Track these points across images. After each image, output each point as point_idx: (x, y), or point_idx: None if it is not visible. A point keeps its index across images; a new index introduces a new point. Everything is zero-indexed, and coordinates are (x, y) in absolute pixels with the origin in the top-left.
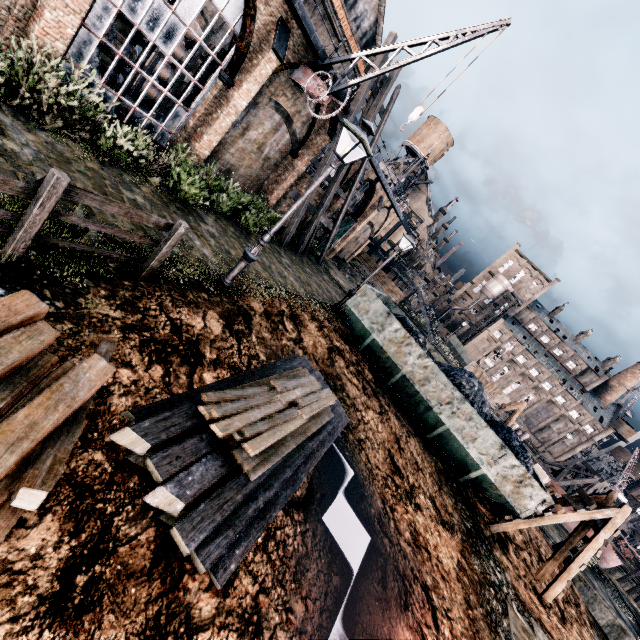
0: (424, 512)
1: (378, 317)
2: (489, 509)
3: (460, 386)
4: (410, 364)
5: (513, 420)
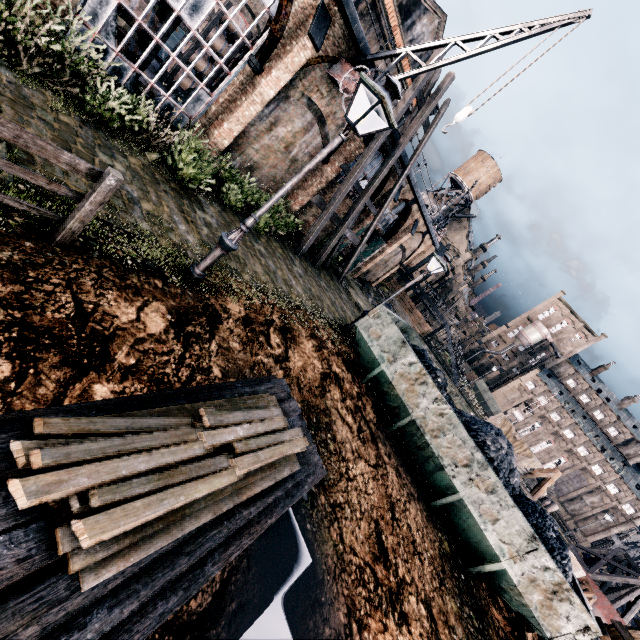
0: (412, 627)
1: (391, 345)
2: (506, 616)
3: (483, 446)
4: (422, 408)
5: (543, 490)
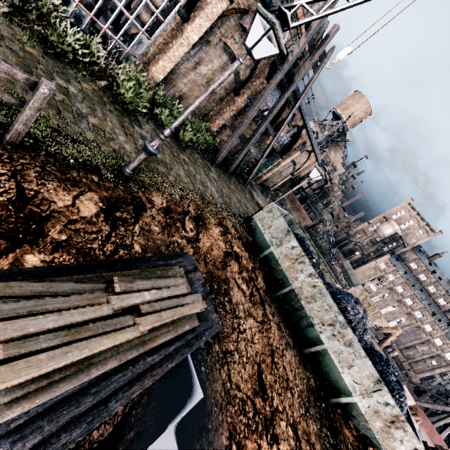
0: (281, 446)
1: (278, 233)
2: (354, 435)
3: (345, 310)
4: (300, 280)
5: (388, 342)
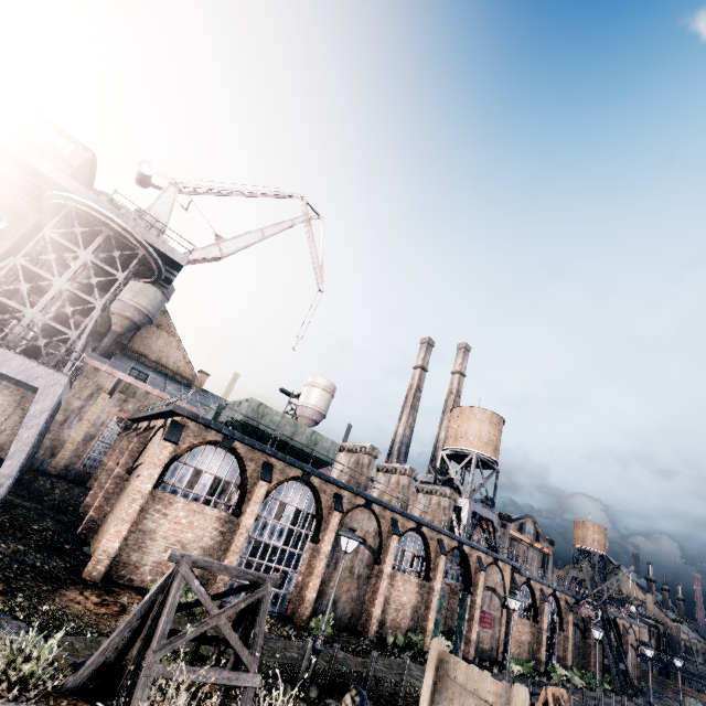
0: None
1: None
2: None
3: None
4: None
5: None
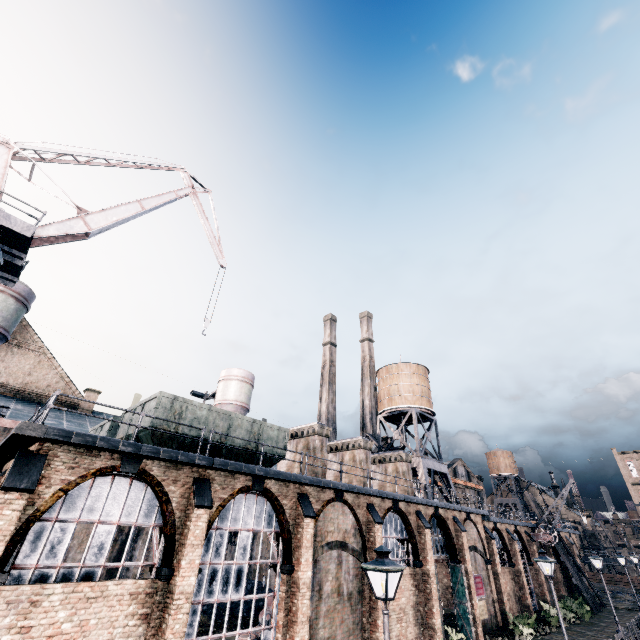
0: None
1: None
2: None
3: None
4: None
5: None
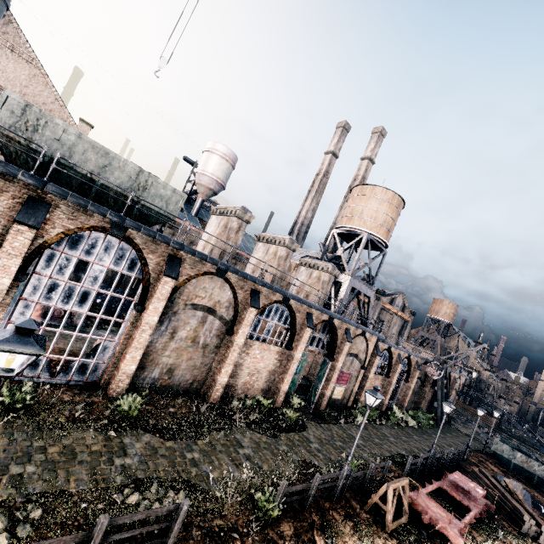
0: None
1: (509, 452)
2: None
3: None
4: (537, 470)
5: None
